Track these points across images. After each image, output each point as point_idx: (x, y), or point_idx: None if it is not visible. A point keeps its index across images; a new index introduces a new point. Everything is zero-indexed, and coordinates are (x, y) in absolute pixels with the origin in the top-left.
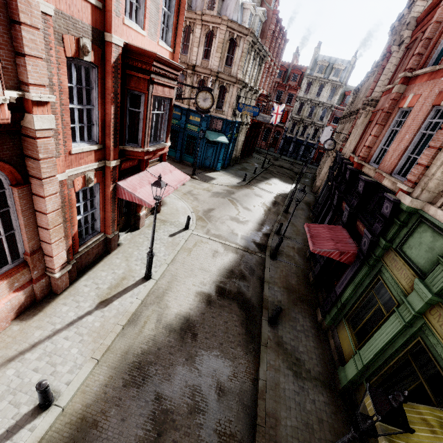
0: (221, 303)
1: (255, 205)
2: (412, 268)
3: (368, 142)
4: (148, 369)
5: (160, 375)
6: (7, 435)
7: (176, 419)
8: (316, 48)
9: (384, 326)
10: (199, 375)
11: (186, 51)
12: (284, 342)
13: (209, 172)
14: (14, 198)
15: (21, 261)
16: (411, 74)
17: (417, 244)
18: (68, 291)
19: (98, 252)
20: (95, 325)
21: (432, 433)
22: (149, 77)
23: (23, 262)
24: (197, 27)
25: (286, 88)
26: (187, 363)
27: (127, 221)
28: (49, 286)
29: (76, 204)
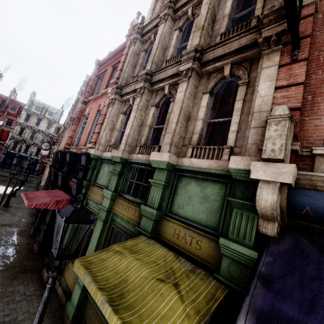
0: None
1: None
2: (102, 188)
3: (70, 134)
4: None
5: None
6: None
7: None
8: (32, 94)
9: (93, 234)
10: None
11: None
12: None
13: None
14: None
15: None
16: (87, 100)
17: (103, 175)
18: None
19: None
20: None
21: (121, 254)
22: None
23: None
24: None
25: (4, 113)
26: None
27: None
28: None
29: None
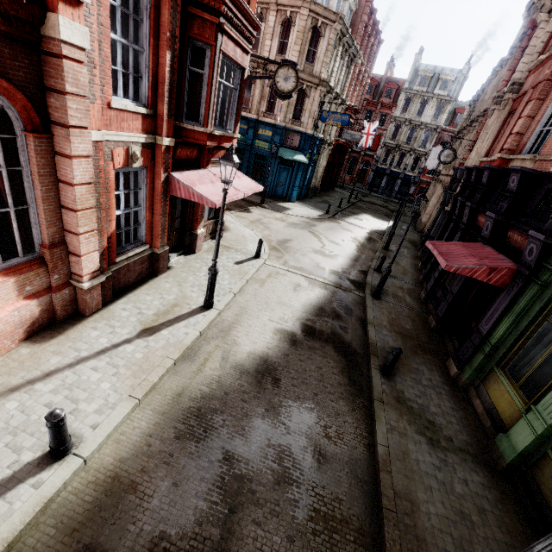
0: (310, 344)
1: (344, 240)
2: None
3: (518, 127)
4: (212, 419)
5: (229, 427)
6: None
7: (257, 490)
8: (417, 55)
9: None
10: (287, 432)
11: (255, 48)
12: (406, 399)
13: (282, 202)
14: (29, 153)
15: (36, 256)
16: None
17: None
18: (99, 314)
19: (142, 272)
20: (136, 356)
21: None
22: (218, 22)
23: (40, 258)
24: (271, 14)
25: (377, 107)
26: (268, 415)
27: (179, 240)
28: (74, 302)
29: (115, 192)
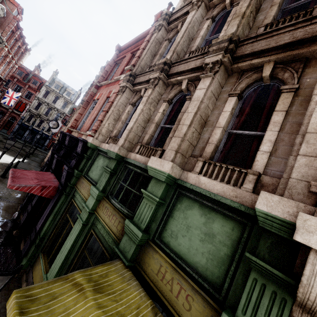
0: None
1: None
2: (92, 183)
3: (76, 117)
4: None
5: None
6: None
7: None
8: (55, 72)
9: (70, 235)
10: None
11: None
12: None
13: None
14: None
15: None
16: (99, 84)
17: (96, 168)
18: None
19: None
20: None
21: (80, 291)
22: None
23: None
24: None
25: (26, 86)
26: None
27: None
28: None
29: None
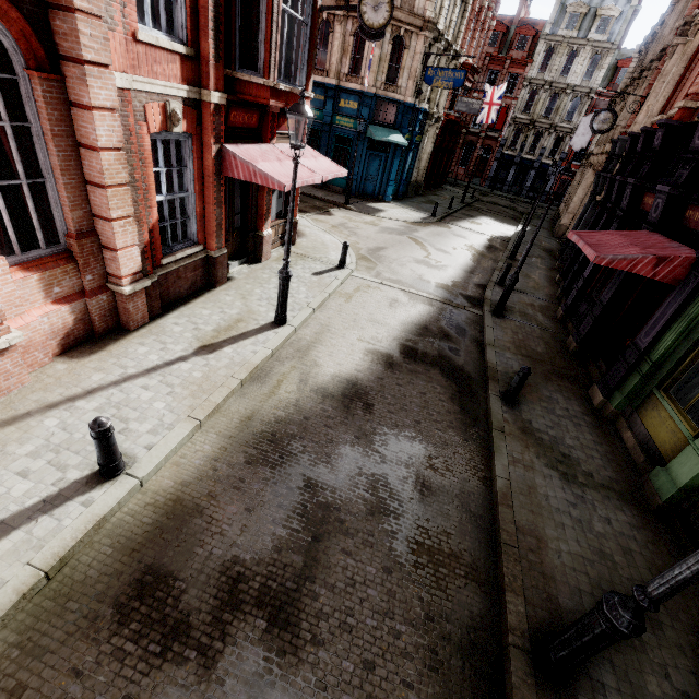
0: (411, 368)
1: (456, 248)
2: None
3: None
4: (289, 445)
5: (311, 454)
6: (44, 507)
7: (346, 519)
8: None
9: None
10: (382, 461)
11: None
12: (535, 430)
13: (373, 202)
14: (37, 102)
15: (61, 249)
16: None
17: None
18: (147, 329)
19: (195, 281)
20: (194, 375)
21: None
22: None
23: (66, 252)
24: None
25: (505, 65)
26: (358, 443)
27: (241, 244)
28: (115, 313)
29: (153, 168)
